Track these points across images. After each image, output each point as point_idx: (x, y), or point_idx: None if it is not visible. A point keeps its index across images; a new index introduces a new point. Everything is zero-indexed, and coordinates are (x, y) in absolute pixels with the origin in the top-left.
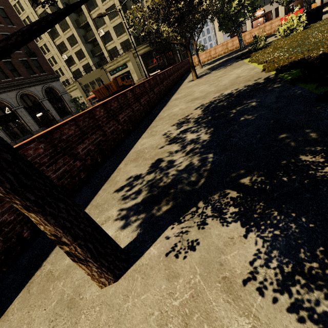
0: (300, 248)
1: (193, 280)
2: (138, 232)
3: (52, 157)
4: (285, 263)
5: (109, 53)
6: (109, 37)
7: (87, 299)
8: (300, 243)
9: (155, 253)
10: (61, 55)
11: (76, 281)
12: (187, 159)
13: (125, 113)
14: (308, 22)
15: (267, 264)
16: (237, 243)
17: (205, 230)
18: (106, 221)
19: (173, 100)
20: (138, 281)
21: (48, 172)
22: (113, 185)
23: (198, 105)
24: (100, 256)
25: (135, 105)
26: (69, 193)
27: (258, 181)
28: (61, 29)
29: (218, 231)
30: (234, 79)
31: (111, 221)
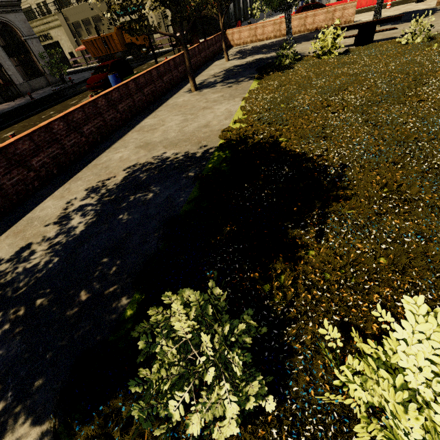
0: (0, 366)
1: None
2: None
3: None
4: None
5: None
6: None
7: None
8: (4, 363)
9: None
10: None
11: None
12: (42, 256)
13: (45, 153)
14: (357, 41)
15: None
16: None
17: None
18: None
19: (136, 130)
20: None
21: None
22: None
23: (133, 163)
24: None
25: (68, 138)
26: None
27: (43, 305)
28: None
29: None
30: (201, 126)
31: None
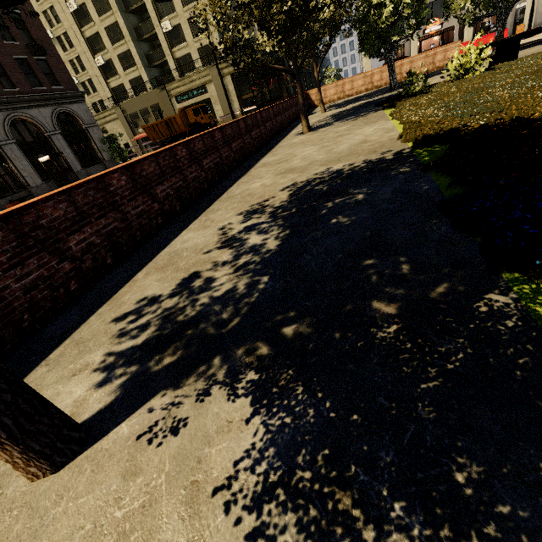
0: (302, 447)
1: (155, 481)
2: (117, 395)
3: (16, 254)
4: (275, 468)
5: (178, 64)
6: (179, 36)
7: (7, 496)
8: (306, 440)
9: (124, 434)
10: (93, 56)
11: (2, 465)
12: (232, 280)
13: (169, 182)
14: (496, 60)
15: (254, 467)
16: (233, 430)
17: (203, 404)
18: (81, 371)
19: (260, 166)
20: (85, 474)
21: (7, 279)
22: (115, 309)
23: (289, 184)
24: (26, 436)
25: (190, 169)
26: (45, 314)
27: (304, 333)
28: (95, 11)
29: (219, 408)
30: (357, 144)
31: (88, 371)
